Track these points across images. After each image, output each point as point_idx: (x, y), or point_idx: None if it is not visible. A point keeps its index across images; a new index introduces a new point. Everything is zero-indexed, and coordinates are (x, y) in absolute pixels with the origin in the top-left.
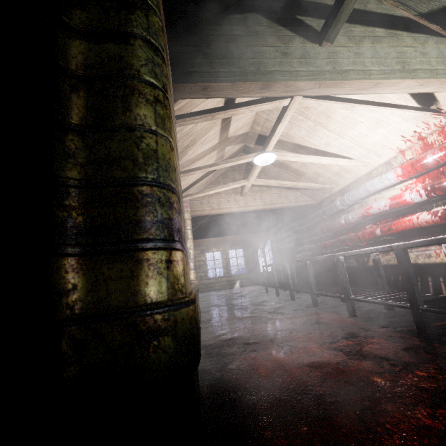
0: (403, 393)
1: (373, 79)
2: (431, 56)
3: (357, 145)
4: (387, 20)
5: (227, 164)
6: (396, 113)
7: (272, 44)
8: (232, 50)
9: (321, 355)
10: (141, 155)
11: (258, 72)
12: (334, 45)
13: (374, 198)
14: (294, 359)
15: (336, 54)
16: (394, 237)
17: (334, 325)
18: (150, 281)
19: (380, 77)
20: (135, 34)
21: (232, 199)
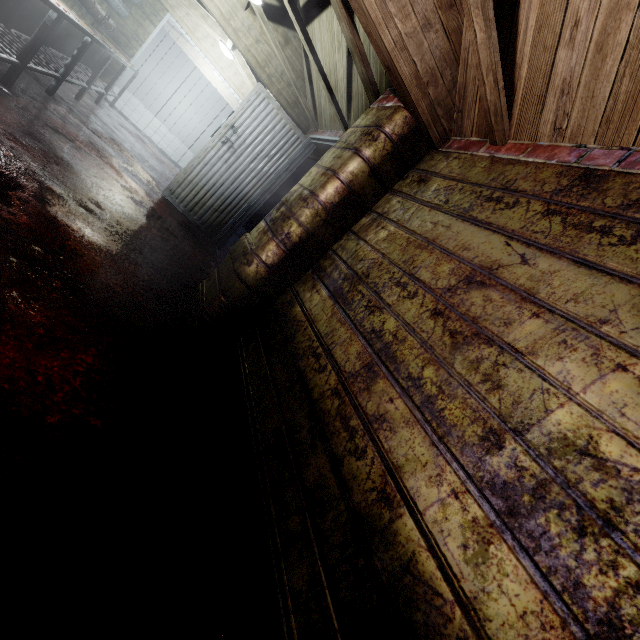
0: None
1: None
2: None
3: None
4: None
5: None
6: None
7: None
8: None
9: None
10: None
11: None
12: None
13: None
14: None
15: None
16: None
17: None
18: None
19: None
20: None
21: None
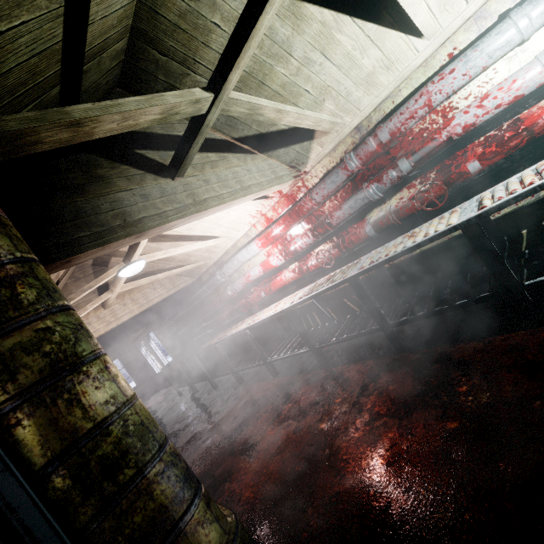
0: (338, 425)
1: (227, 202)
2: (253, 171)
3: (217, 225)
4: (213, 144)
5: (85, 293)
6: (242, 205)
7: (125, 187)
8: (82, 206)
9: (279, 434)
10: (136, 440)
11: (126, 224)
12: (185, 176)
13: (248, 265)
14: (264, 456)
15: (190, 185)
16: (275, 294)
17: (269, 395)
18: (210, 537)
19: (231, 199)
20: (43, 312)
21: (93, 319)
